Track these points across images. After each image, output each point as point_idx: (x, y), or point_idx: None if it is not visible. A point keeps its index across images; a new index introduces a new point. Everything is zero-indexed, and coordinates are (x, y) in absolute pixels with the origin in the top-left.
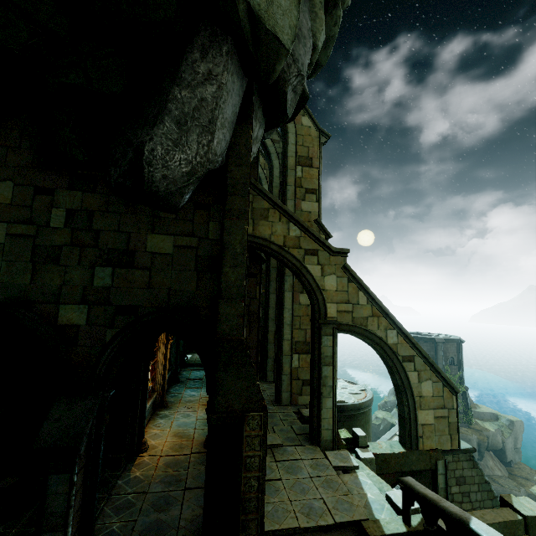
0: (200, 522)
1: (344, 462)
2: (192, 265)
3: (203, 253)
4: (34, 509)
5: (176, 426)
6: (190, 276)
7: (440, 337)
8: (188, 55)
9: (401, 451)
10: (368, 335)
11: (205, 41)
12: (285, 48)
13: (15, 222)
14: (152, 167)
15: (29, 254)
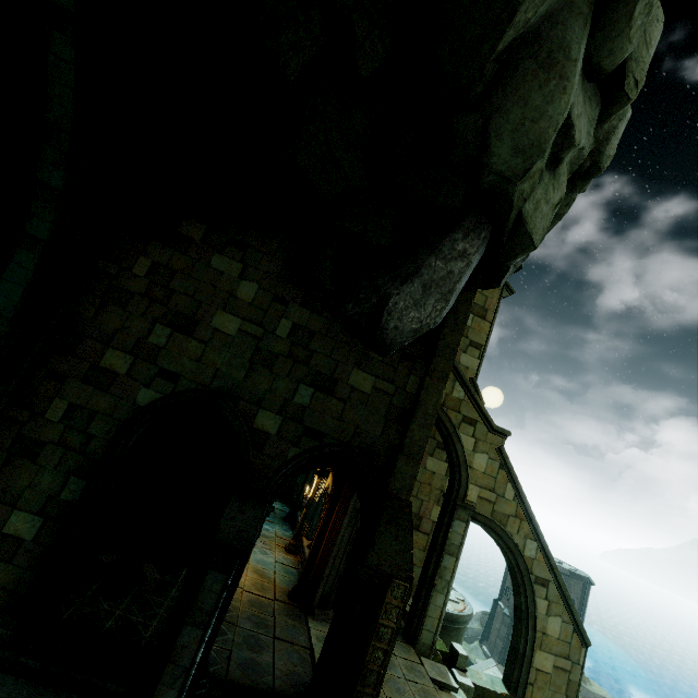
0: (295, 679)
1: (442, 678)
2: (383, 410)
3: (397, 402)
4: (131, 597)
5: (254, 561)
6: (378, 421)
7: (565, 567)
8: (453, 234)
9: (504, 693)
10: (504, 536)
11: (470, 225)
12: (533, 247)
13: (249, 320)
14: (390, 317)
15: (251, 353)
